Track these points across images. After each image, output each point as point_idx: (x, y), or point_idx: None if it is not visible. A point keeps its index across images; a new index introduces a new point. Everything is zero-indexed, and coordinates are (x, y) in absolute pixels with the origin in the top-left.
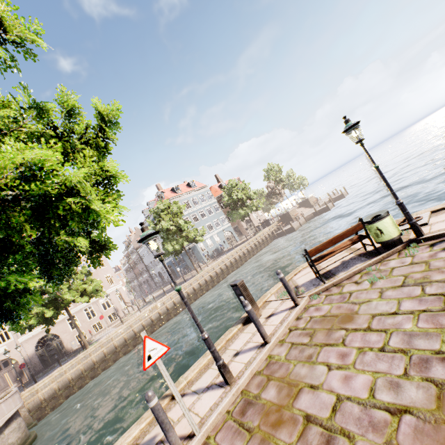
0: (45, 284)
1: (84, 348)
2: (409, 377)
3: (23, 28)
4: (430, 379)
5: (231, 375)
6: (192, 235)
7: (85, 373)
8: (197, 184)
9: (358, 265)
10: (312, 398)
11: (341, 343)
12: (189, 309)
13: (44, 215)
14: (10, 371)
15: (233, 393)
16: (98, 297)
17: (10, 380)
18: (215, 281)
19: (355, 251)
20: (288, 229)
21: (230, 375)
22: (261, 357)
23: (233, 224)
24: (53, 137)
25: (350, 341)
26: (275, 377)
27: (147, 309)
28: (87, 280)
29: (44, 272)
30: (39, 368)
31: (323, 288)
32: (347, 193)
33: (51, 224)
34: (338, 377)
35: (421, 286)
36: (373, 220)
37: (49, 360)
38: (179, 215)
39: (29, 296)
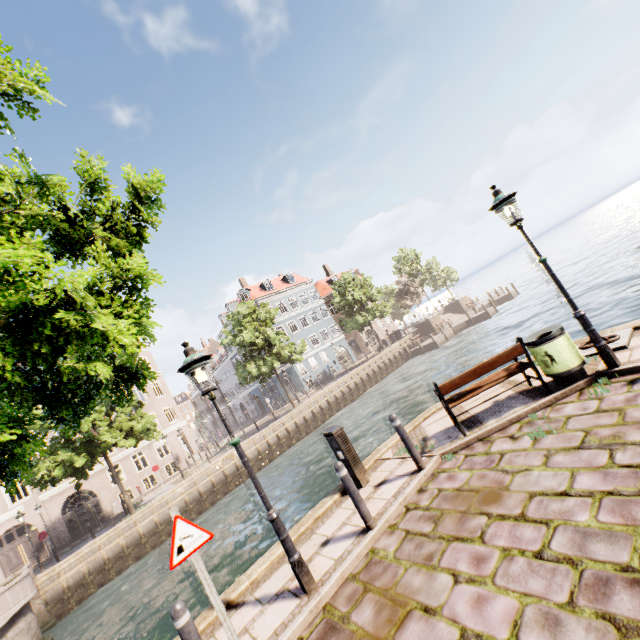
0: (56, 427)
1: (128, 514)
2: (576, 608)
3: (18, 75)
4: (609, 616)
5: (311, 579)
6: (286, 352)
7: (128, 550)
8: (297, 278)
9: (517, 410)
10: (424, 630)
11: (479, 539)
12: (250, 473)
13: (28, 336)
14: (26, 542)
15: (310, 608)
16: (150, 439)
17: (26, 555)
18: (320, 419)
19: (513, 387)
20: (427, 344)
21: (309, 578)
22: (358, 552)
23: (349, 336)
24: (63, 221)
25: (491, 536)
26: (375, 586)
27: (219, 459)
28: (136, 415)
29: (52, 410)
30: (66, 539)
31: (462, 443)
32: (517, 293)
33: (37, 349)
34: (467, 598)
35: (608, 451)
36: (539, 341)
37: (81, 528)
38: (267, 324)
39: (26, 446)
